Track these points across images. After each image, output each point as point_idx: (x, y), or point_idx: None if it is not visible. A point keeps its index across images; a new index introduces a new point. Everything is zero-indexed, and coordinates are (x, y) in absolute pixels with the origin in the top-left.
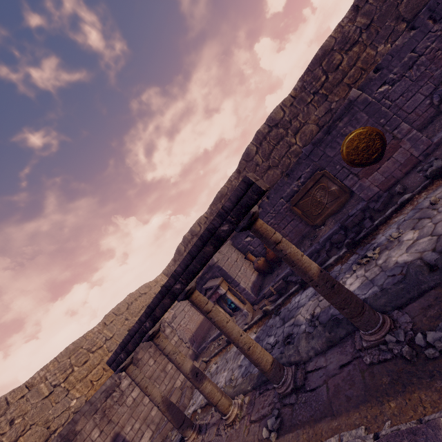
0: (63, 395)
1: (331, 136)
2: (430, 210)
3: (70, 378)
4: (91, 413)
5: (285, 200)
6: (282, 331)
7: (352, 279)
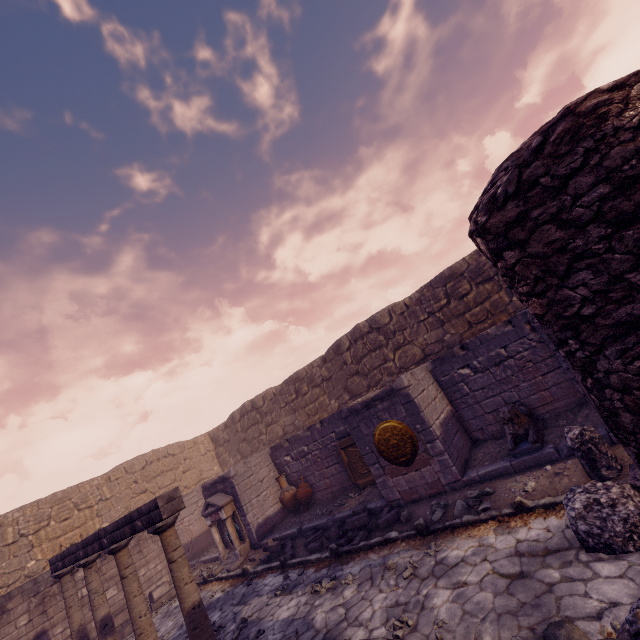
0: (25, 549)
1: (369, 412)
2: (382, 574)
3: (41, 532)
4: (31, 594)
5: (336, 437)
6: (228, 613)
7: (295, 602)
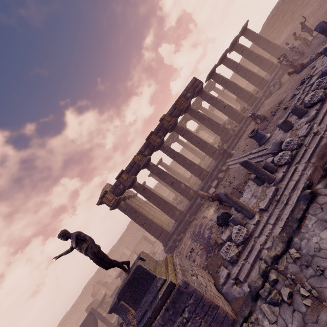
0: None
1: None
2: None
3: None
4: None
5: None
6: None
7: None
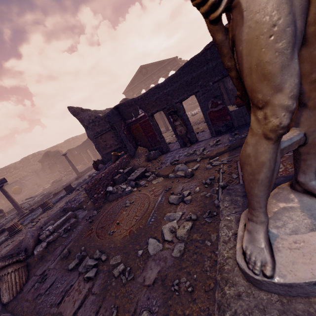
0: None
1: (10, 186)
2: None
3: None
4: None
5: None
6: None
7: None
